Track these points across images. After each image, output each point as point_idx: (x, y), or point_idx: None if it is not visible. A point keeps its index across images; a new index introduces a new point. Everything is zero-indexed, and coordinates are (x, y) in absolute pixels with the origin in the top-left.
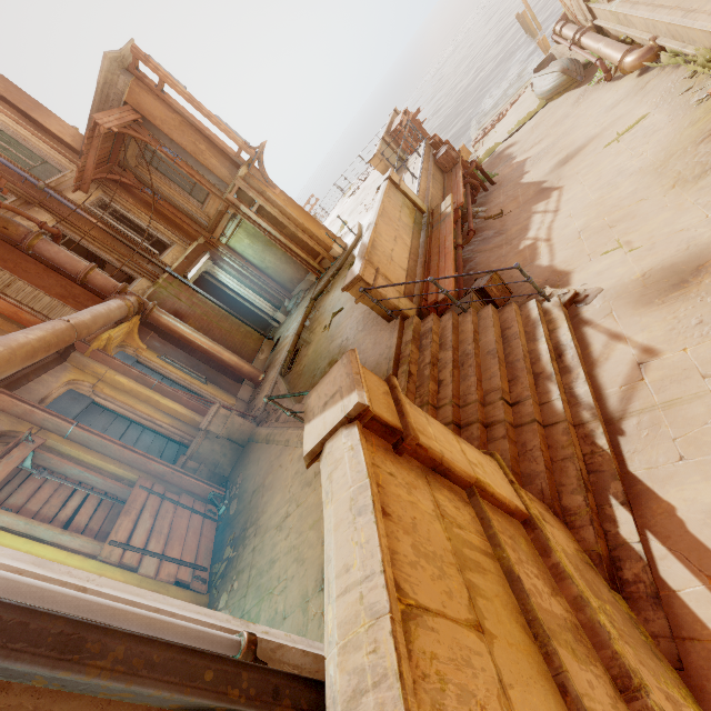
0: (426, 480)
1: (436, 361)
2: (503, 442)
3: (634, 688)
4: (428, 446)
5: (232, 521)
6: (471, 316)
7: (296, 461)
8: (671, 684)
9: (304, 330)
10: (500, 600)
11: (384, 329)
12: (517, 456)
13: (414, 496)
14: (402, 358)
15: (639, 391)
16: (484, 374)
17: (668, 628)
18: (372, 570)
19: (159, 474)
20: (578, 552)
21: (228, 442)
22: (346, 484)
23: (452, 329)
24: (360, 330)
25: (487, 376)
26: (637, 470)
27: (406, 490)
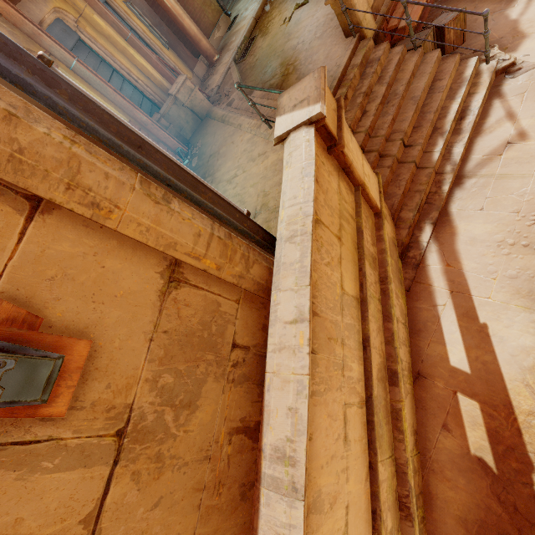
0: (338, 173)
1: (369, 92)
2: (386, 170)
3: (386, 282)
4: (347, 154)
5: (194, 171)
6: (418, 56)
7: (245, 142)
8: (400, 292)
9: (263, 16)
10: (350, 235)
11: (340, 44)
12: (390, 181)
13: (330, 179)
14: (345, 80)
15: (492, 162)
16: (400, 116)
17: (413, 277)
18: (308, 200)
19: (143, 123)
20: (393, 238)
21: (190, 113)
22: (301, 160)
23: (396, 65)
24: (317, 37)
25: (401, 118)
26: (453, 209)
27: (327, 174)
